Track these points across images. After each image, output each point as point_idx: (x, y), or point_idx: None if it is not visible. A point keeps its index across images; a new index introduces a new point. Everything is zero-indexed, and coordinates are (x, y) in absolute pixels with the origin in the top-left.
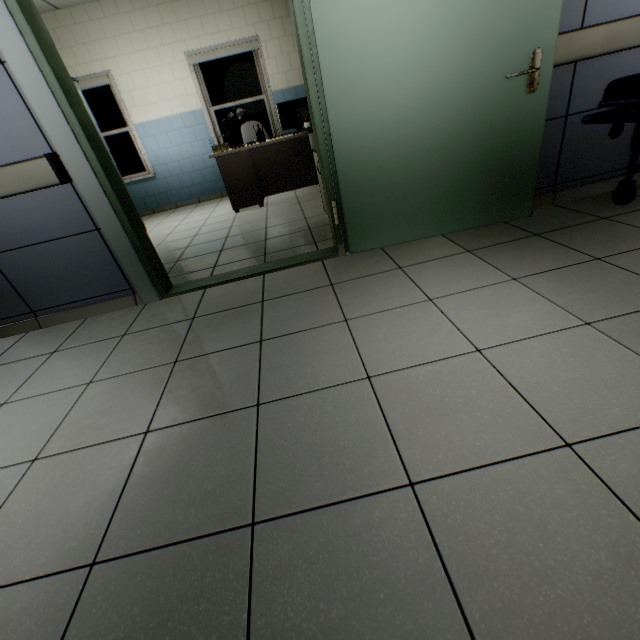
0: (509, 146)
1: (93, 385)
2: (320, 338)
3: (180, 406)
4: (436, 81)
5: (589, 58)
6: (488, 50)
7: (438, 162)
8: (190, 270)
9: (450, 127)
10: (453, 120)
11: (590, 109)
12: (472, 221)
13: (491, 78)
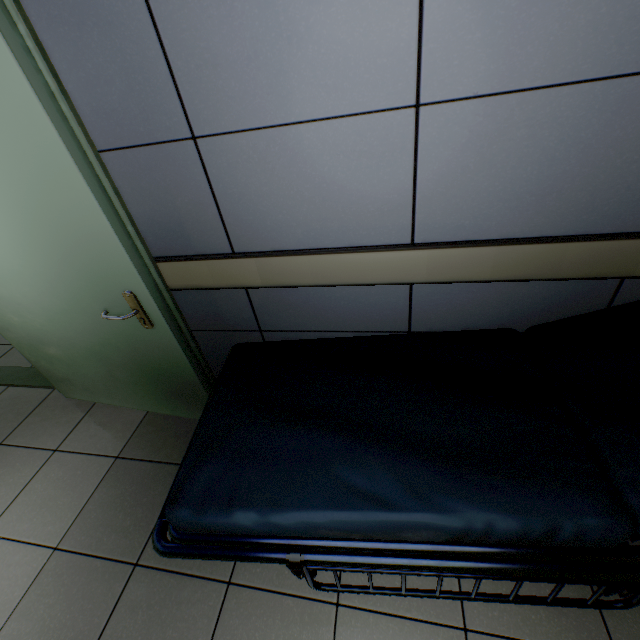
0: (160, 364)
1: None
2: None
3: None
4: (42, 293)
5: (251, 287)
6: (75, 279)
7: (95, 357)
8: (4, 339)
9: (85, 333)
10: (84, 328)
11: (292, 329)
12: (164, 409)
13: (97, 304)
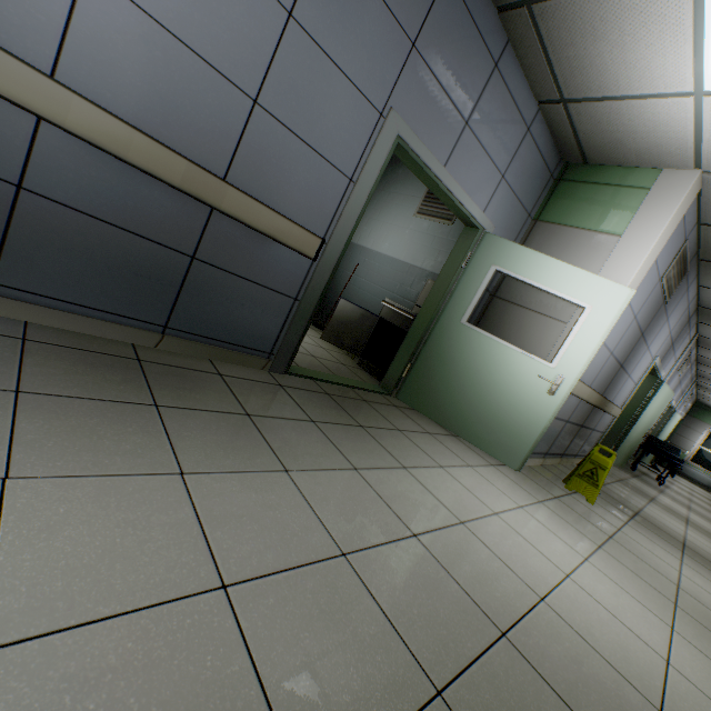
0: (634, 447)
1: (650, 504)
2: (661, 501)
3: (678, 517)
4: (642, 427)
5: None
6: (647, 426)
7: (629, 445)
8: None
9: (635, 438)
10: (636, 437)
11: None
12: (620, 464)
13: (643, 431)
